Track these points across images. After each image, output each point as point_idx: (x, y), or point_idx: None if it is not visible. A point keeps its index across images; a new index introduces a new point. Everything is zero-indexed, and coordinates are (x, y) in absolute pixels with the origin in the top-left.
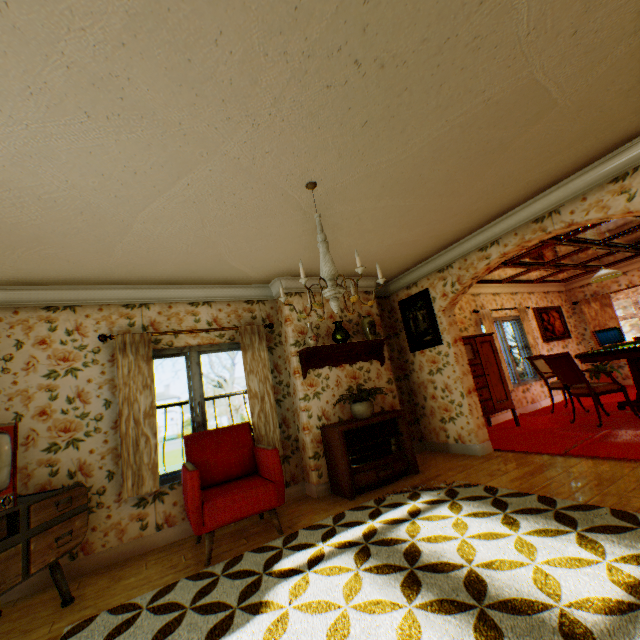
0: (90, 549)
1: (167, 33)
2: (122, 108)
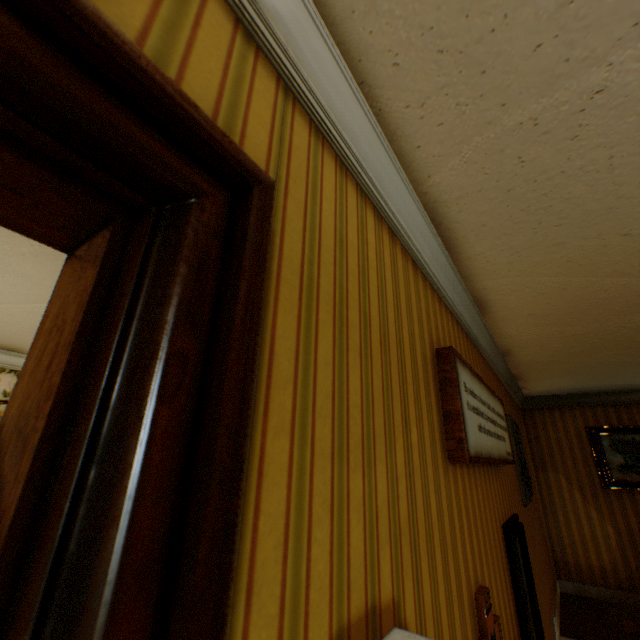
0: None
1: (63, 262)
2: (4, 268)
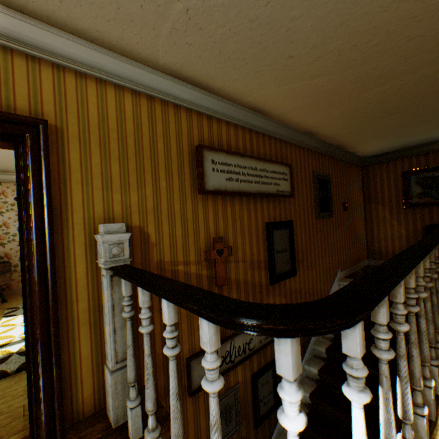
0: (11, 287)
1: None
2: None
